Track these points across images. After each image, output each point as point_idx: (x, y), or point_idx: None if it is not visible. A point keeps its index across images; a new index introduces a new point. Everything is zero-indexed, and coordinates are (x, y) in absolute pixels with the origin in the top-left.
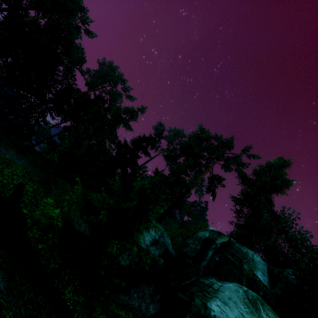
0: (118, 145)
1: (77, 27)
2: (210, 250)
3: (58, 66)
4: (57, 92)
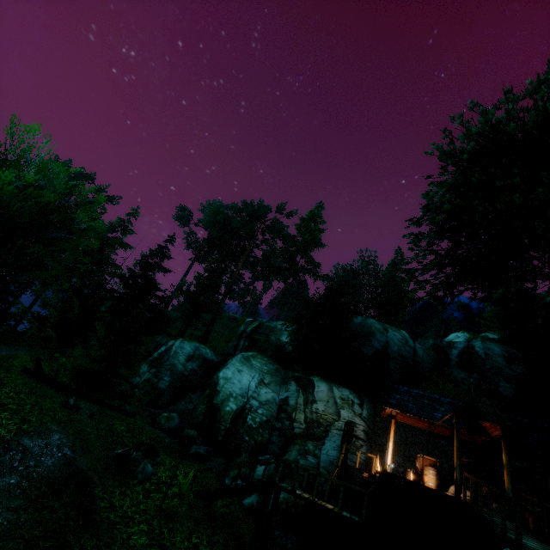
0: (120, 279)
1: None
2: (242, 339)
3: None
4: None
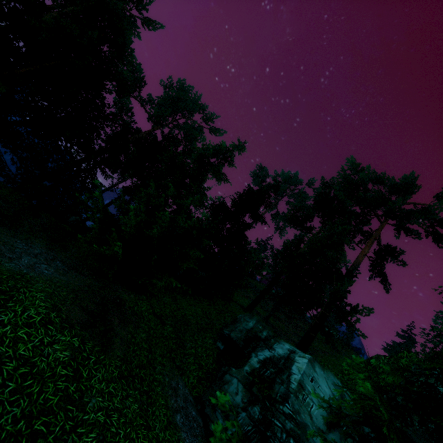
0: (212, 209)
1: (130, 17)
2: None
3: (105, 84)
4: (109, 138)
